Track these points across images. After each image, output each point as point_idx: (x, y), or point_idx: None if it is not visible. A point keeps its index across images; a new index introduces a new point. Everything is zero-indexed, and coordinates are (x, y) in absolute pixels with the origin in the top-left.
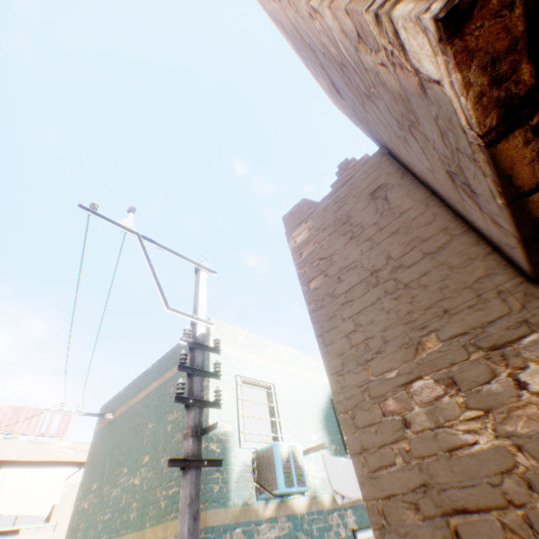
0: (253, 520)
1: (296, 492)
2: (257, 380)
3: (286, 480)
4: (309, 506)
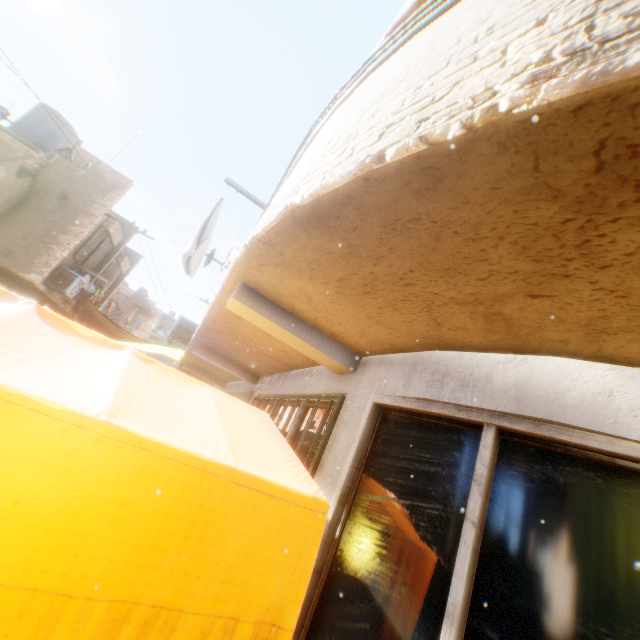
0: None
1: None
2: None
3: None
4: None
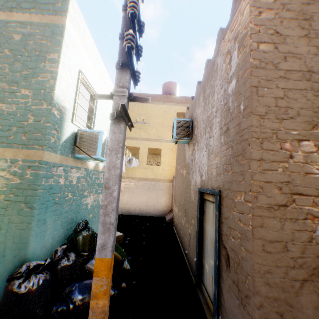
0: (69, 166)
1: (102, 160)
2: (90, 84)
3: (102, 153)
4: (94, 168)
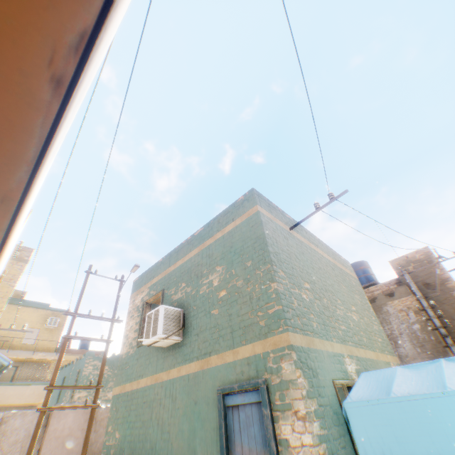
0: None
1: None
2: None
3: None
4: None
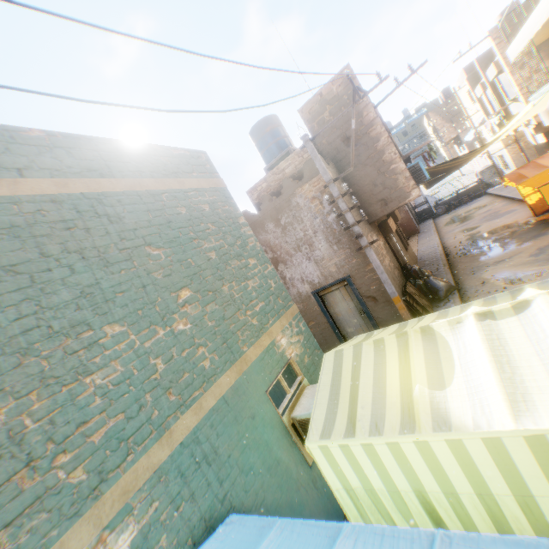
0: None
1: None
2: None
3: None
4: None
